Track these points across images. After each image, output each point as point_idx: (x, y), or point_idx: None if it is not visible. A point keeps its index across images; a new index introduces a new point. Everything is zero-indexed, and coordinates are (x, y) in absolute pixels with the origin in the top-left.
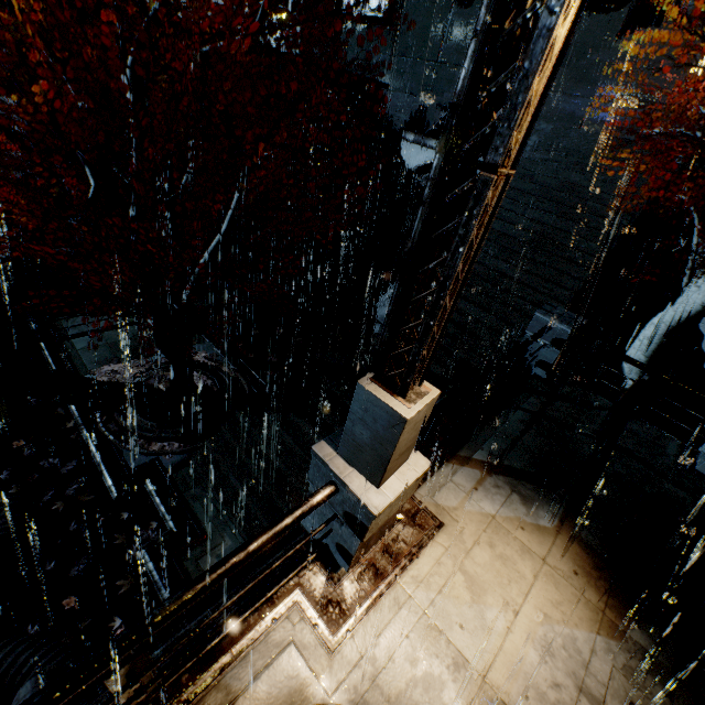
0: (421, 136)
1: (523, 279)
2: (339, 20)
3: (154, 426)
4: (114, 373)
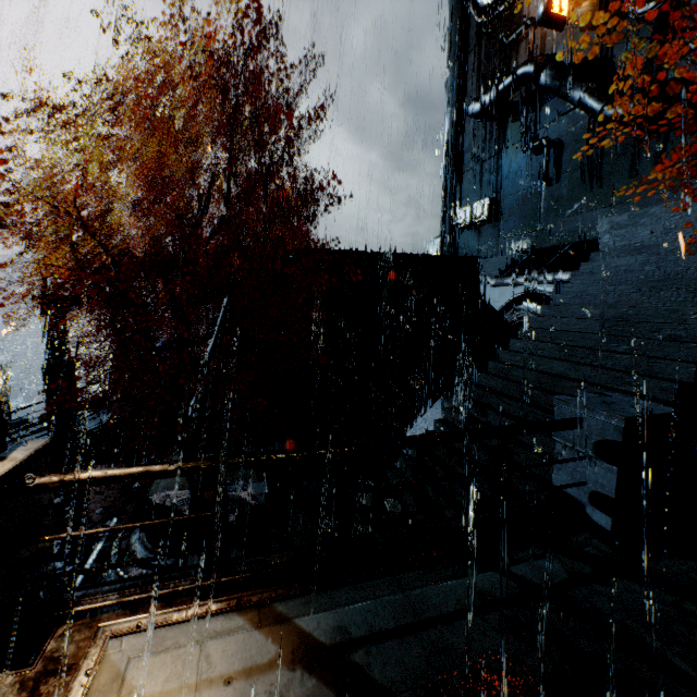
0: (499, 278)
1: (591, 378)
2: (456, 234)
3: (148, 549)
4: (166, 497)
